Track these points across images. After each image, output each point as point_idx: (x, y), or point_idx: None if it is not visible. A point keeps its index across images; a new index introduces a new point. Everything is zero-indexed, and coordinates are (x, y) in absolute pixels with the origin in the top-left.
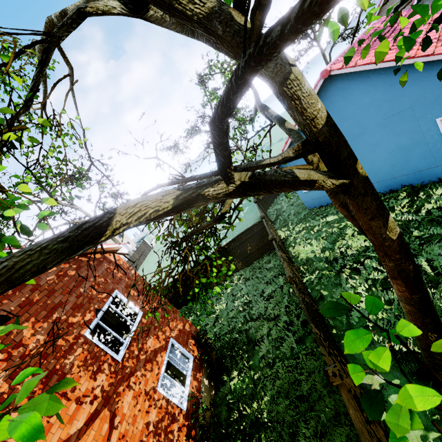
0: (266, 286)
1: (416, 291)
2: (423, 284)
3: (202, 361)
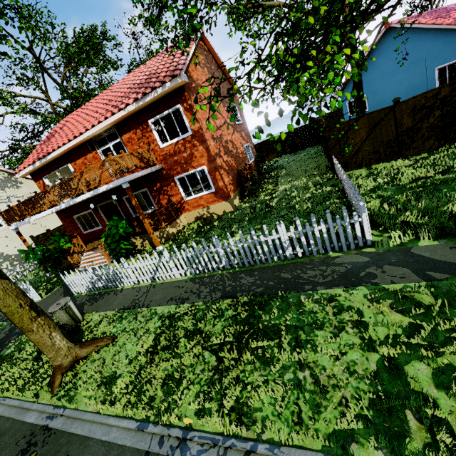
0: (302, 153)
1: (359, 88)
2: (362, 87)
3: (257, 166)
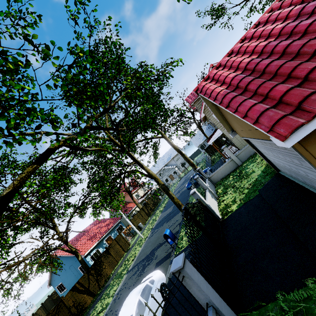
0: None
1: None
2: None
3: None
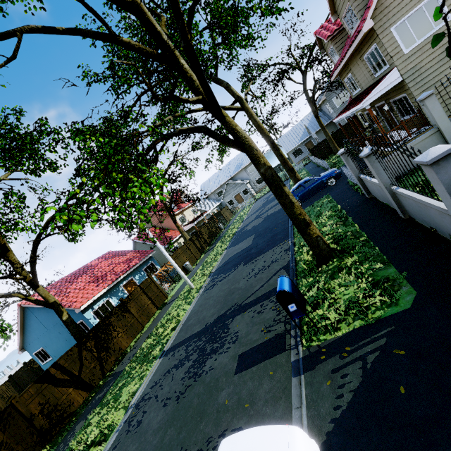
0: None
1: None
2: None
3: None
